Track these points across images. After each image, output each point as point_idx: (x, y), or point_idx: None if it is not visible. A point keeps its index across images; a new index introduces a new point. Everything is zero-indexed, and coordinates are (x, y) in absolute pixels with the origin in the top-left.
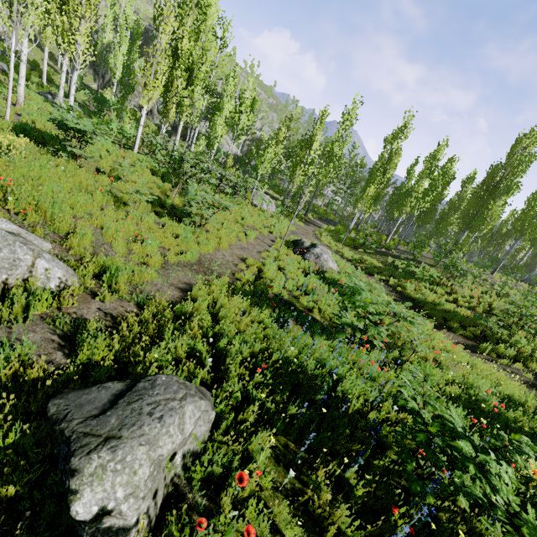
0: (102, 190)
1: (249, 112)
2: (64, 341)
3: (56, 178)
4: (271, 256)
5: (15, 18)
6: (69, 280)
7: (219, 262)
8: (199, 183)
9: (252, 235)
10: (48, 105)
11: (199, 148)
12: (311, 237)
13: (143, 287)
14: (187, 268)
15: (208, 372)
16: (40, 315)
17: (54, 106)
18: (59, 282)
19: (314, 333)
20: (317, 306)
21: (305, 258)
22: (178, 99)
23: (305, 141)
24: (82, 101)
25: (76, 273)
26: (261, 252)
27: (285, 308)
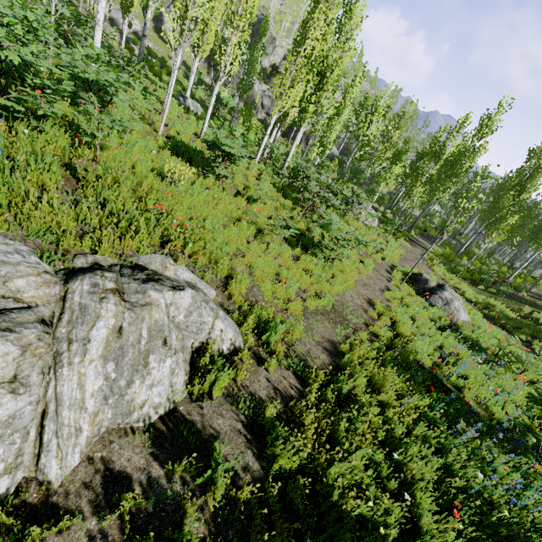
0: (249, 220)
1: (358, 110)
2: (248, 431)
3: (211, 207)
4: (395, 297)
5: (184, 36)
6: (236, 340)
7: (349, 306)
8: (321, 203)
9: (369, 265)
10: (181, 109)
11: (311, 155)
12: (422, 264)
13: (295, 347)
14: (325, 317)
15: (391, 498)
16: (221, 388)
17: (185, 110)
18: (230, 343)
19: (480, 435)
20: (467, 385)
21: (430, 302)
22: (303, 105)
23: (433, 153)
24: (201, 99)
25: (240, 329)
26: (384, 292)
27: (438, 388)
